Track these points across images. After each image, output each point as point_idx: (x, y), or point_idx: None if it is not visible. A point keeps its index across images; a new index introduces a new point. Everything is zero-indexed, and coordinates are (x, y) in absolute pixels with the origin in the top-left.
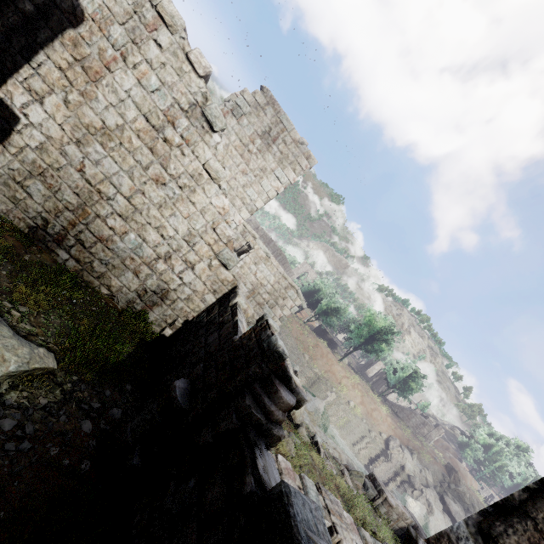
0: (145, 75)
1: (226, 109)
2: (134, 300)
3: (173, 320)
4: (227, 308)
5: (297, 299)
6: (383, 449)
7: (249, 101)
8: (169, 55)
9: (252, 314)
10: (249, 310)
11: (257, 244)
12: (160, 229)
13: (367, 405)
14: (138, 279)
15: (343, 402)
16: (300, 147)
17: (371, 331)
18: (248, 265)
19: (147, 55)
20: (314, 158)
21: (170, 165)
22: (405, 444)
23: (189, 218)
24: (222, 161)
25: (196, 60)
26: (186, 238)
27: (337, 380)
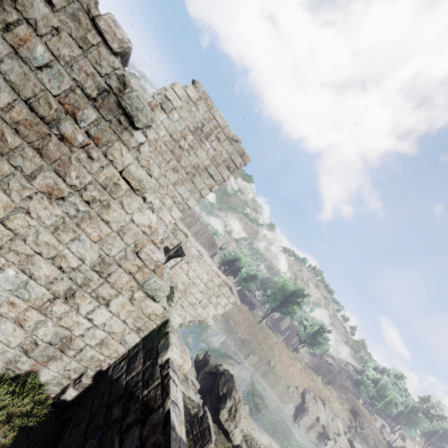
0: (26, 42)
1: (154, 101)
2: (17, 358)
3: (80, 374)
4: (154, 369)
5: (231, 296)
6: (300, 403)
7: (180, 95)
8: (65, 18)
9: (184, 316)
10: (185, 365)
11: (189, 242)
12: (56, 259)
13: (284, 362)
14: (23, 329)
15: (265, 362)
16: (234, 144)
17: (285, 295)
18: (179, 264)
19: (28, 13)
20: (249, 156)
21: (70, 172)
22: (317, 395)
23: (100, 241)
24: (147, 167)
25: (108, 29)
26: (97, 268)
27: (258, 341)
